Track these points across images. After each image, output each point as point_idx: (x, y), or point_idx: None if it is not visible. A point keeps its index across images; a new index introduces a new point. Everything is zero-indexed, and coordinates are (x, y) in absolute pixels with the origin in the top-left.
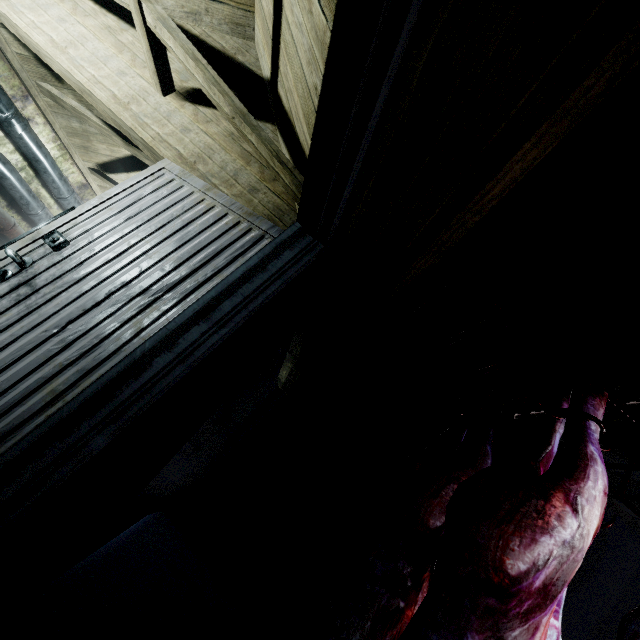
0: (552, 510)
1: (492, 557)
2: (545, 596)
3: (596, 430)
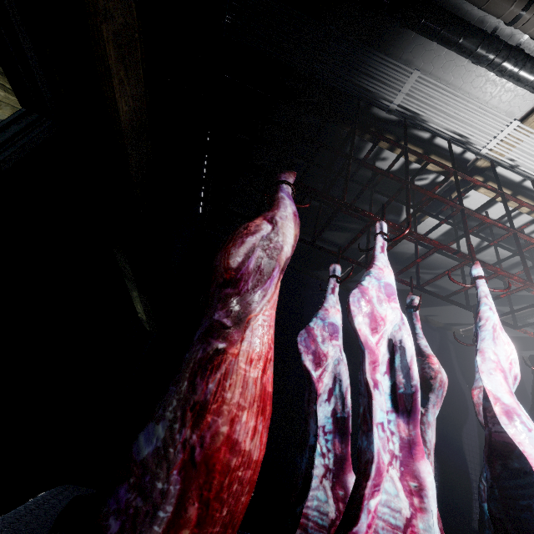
0: (253, 224)
1: (223, 266)
2: (261, 273)
3: (287, 188)
